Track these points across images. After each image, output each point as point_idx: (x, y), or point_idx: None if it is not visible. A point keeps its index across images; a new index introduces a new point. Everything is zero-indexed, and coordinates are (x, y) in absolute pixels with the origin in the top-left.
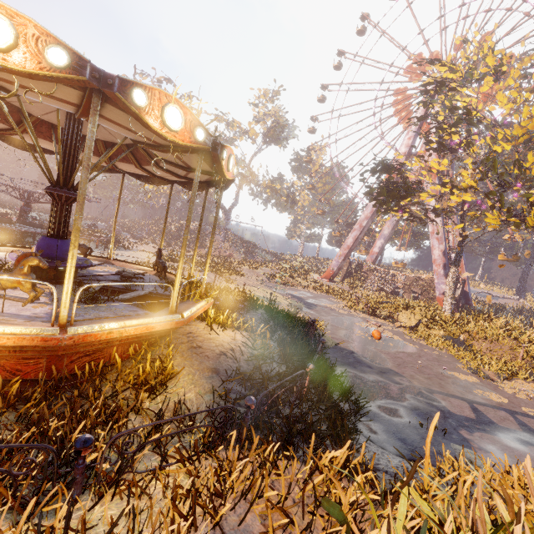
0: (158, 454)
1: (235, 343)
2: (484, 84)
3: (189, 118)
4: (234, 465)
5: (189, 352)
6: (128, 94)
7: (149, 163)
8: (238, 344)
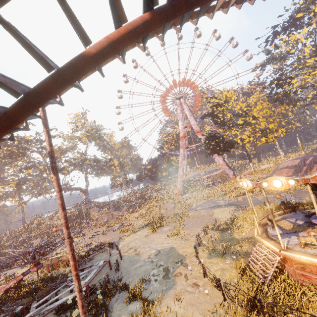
0: None
1: None
2: (230, 102)
3: None
4: None
5: None
6: None
7: None
8: None
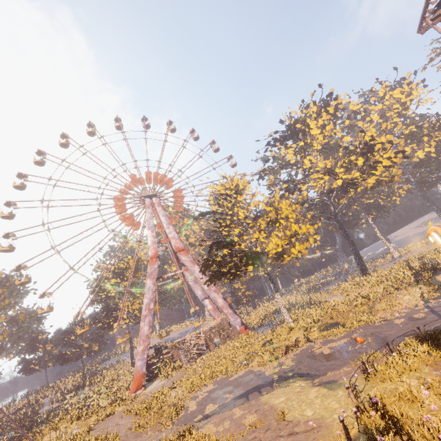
0: None
1: None
2: (241, 197)
3: None
4: None
5: None
6: None
7: None
8: None
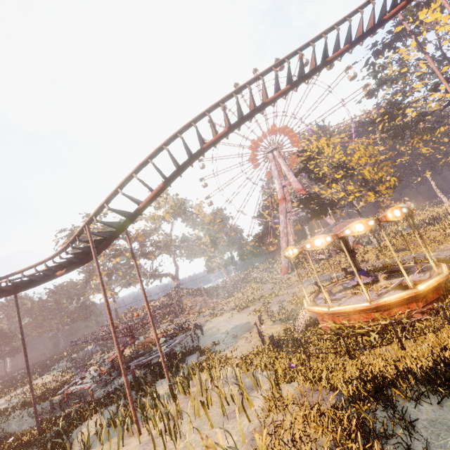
0: None
1: None
2: (325, 153)
3: None
4: None
5: None
6: None
7: None
8: None
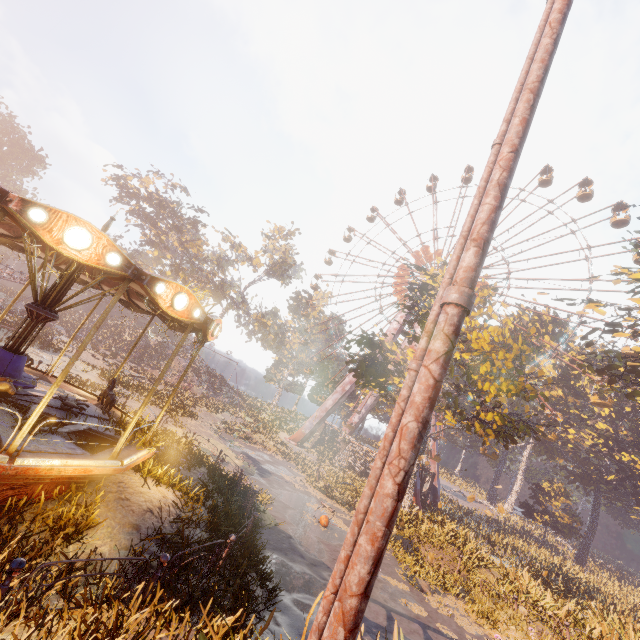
0: (63, 597)
1: (165, 501)
2: None
3: (193, 302)
4: (133, 614)
5: (115, 503)
6: (153, 285)
7: (140, 299)
8: (168, 503)
